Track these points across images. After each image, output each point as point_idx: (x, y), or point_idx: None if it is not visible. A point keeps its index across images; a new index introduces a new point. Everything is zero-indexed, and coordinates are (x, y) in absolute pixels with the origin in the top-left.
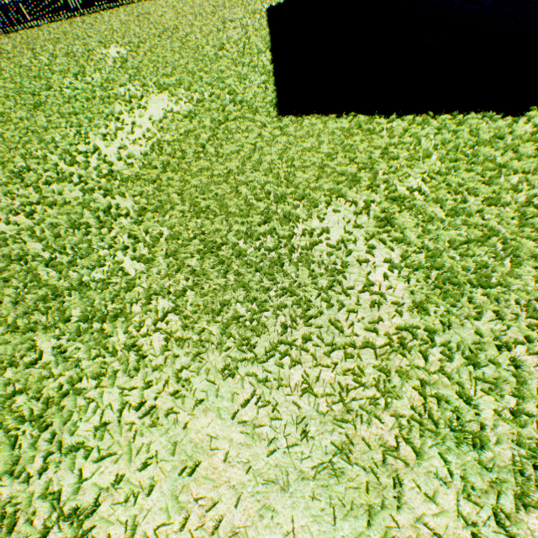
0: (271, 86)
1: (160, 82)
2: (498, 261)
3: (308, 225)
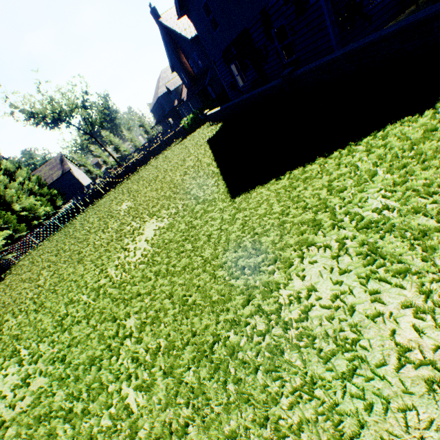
0: (221, 181)
1: (150, 212)
2: None
3: (291, 289)
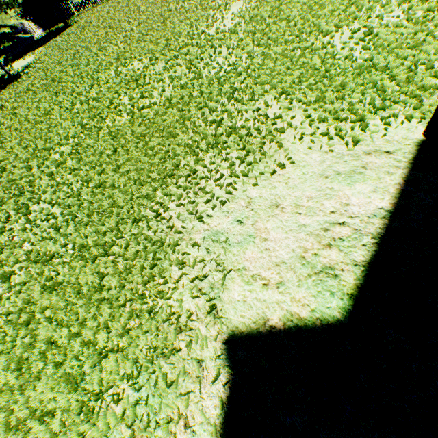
0: None
1: None
2: (430, 37)
3: (322, 42)
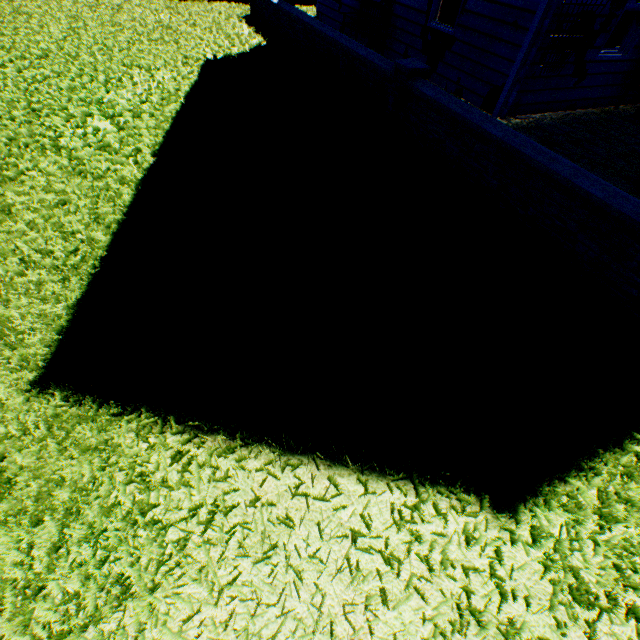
0: (93, 260)
1: None
2: None
3: None
